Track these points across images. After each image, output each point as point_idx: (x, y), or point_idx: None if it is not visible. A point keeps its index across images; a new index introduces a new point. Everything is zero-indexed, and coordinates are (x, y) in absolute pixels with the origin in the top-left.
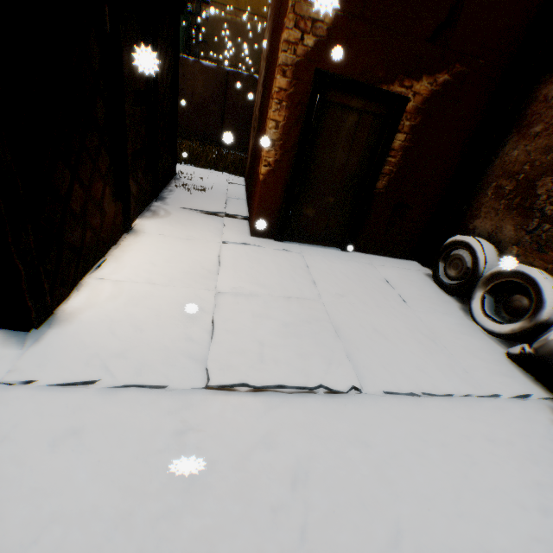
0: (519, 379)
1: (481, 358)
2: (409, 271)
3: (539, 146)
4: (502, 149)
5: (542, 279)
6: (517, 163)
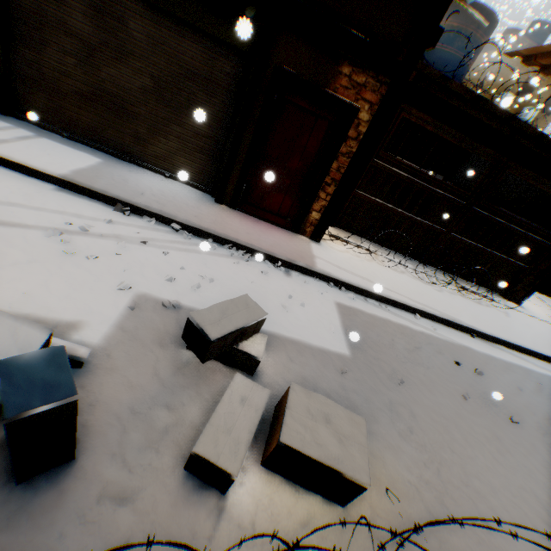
0: None
1: None
2: None
3: None
4: None
5: None
6: None
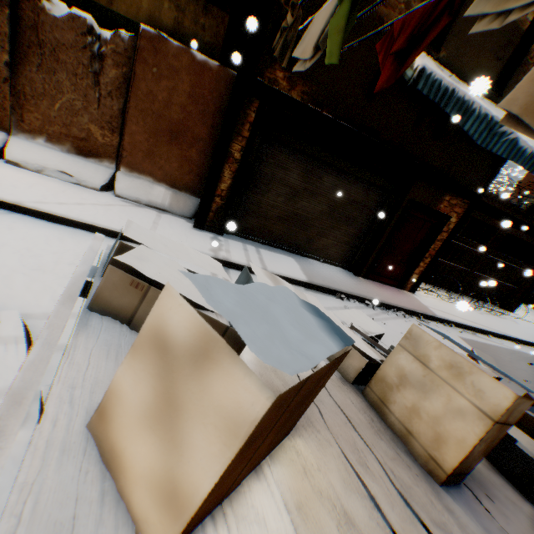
0: None
1: None
2: (527, 307)
3: None
4: None
5: None
6: None
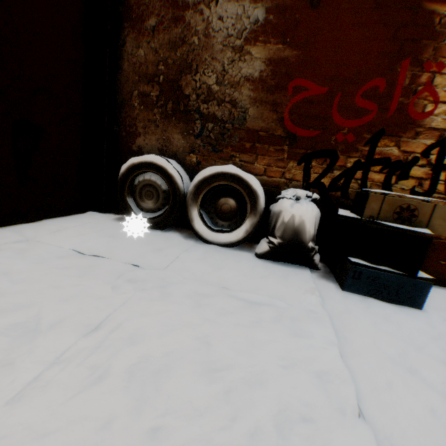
0: (291, 271)
1: (262, 275)
2: (96, 225)
3: (165, 42)
4: (125, 49)
5: (243, 172)
6: (151, 64)
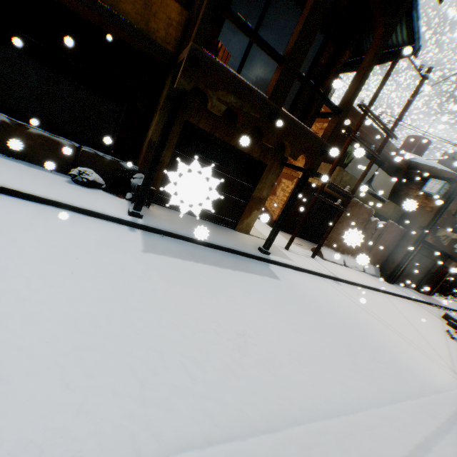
0: None
1: None
2: None
3: None
4: None
5: None
6: None
